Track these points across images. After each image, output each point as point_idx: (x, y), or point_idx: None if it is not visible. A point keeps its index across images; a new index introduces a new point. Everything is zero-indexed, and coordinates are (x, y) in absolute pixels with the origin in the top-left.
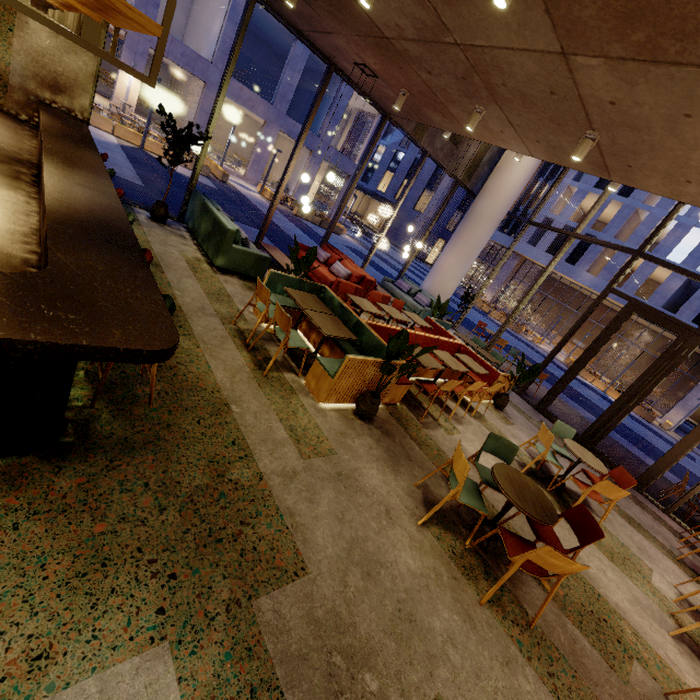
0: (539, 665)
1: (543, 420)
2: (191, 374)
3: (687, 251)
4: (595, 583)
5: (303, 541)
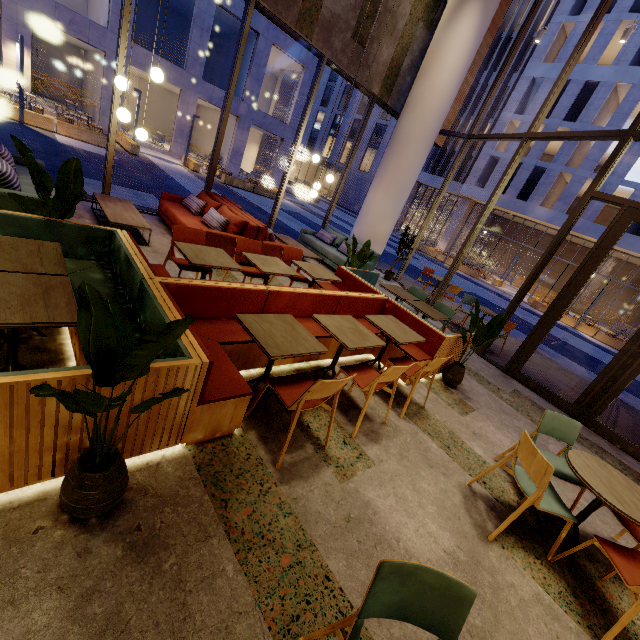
0: None
1: (516, 388)
2: None
3: None
4: None
5: None
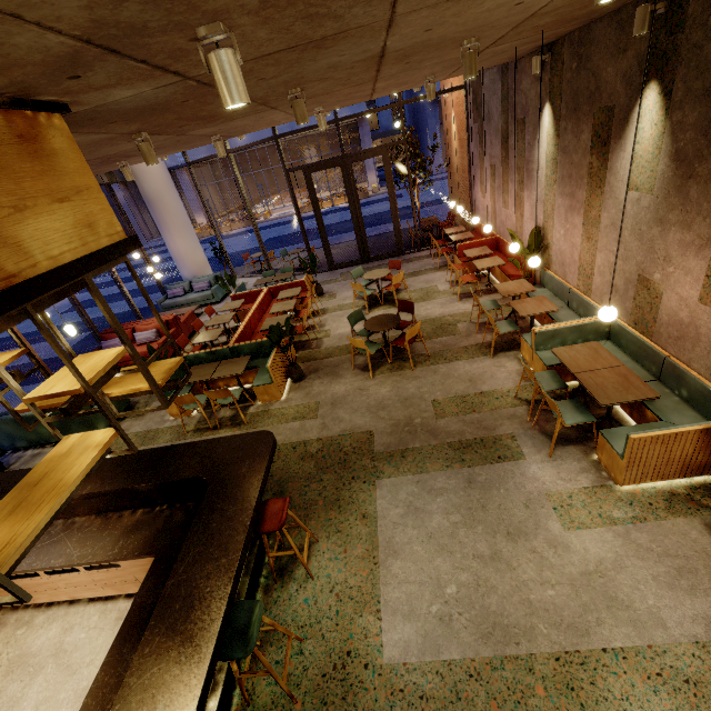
0: (441, 361)
1: (340, 273)
2: None
3: None
4: (429, 317)
5: (359, 429)
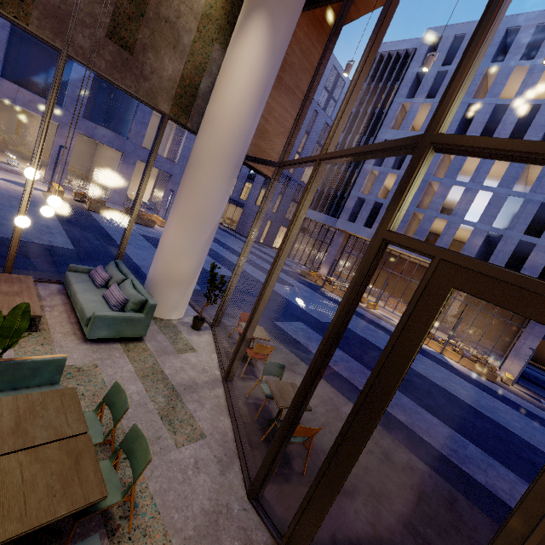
0: None
1: None
2: None
3: (478, 213)
4: None
5: None
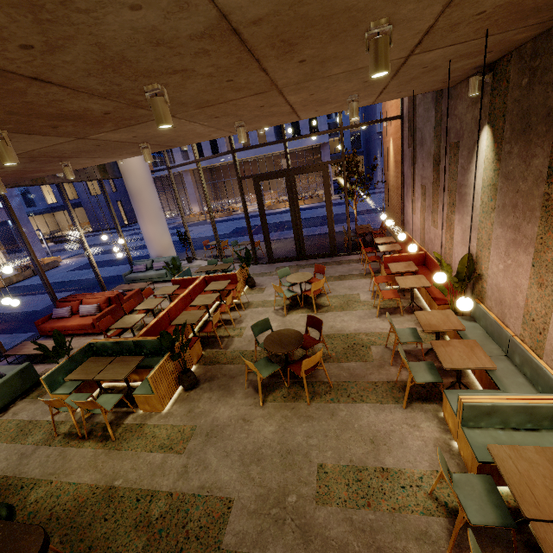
0: (343, 398)
1: (277, 266)
2: (68, 503)
3: None
4: (343, 331)
5: (219, 490)
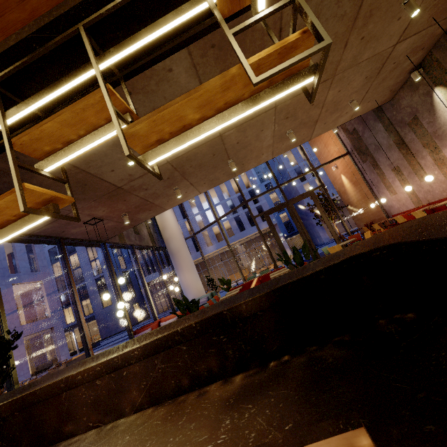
0: None
1: None
2: None
3: (221, 215)
4: None
5: None
